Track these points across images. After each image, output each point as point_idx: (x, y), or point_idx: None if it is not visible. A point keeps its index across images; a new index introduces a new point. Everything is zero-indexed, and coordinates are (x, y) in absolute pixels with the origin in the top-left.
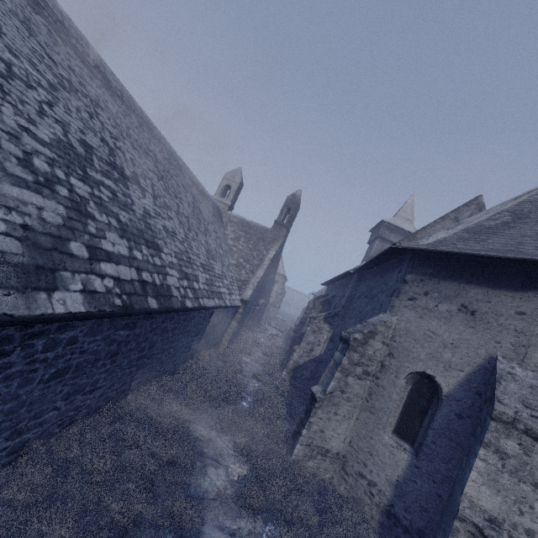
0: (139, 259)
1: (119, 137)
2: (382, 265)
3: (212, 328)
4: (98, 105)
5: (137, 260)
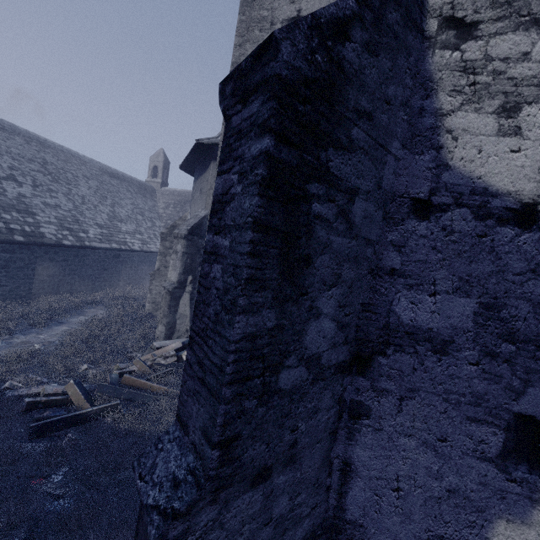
0: (8, 218)
1: None
2: None
3: (129, 268)
4: None
5: (6, 219)
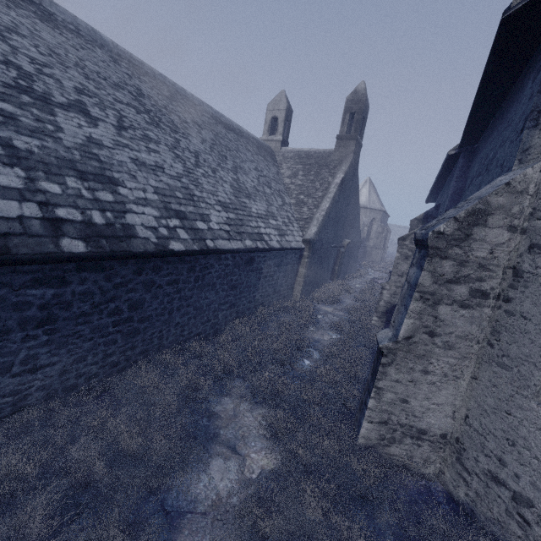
0: (55, 192)
1: (55, 65)
2: (502, 104)
3: (263, 278)
4: (14, 31)
5: (47, 193)
